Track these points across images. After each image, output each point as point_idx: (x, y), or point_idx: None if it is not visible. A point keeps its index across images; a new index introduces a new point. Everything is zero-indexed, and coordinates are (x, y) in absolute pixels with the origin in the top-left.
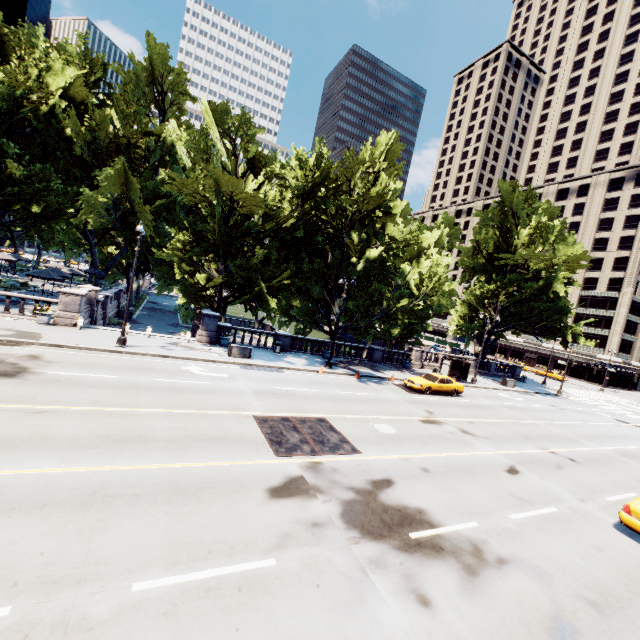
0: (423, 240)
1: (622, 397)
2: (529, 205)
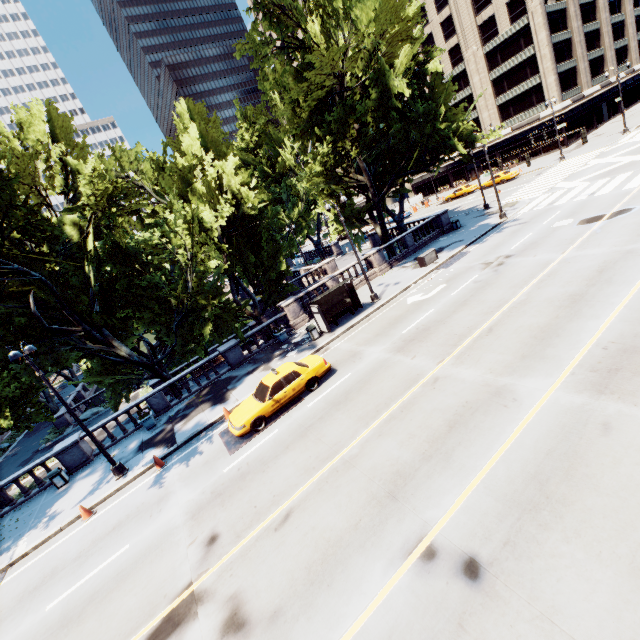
0: (189, 152)
1: (589, 150)
2: None
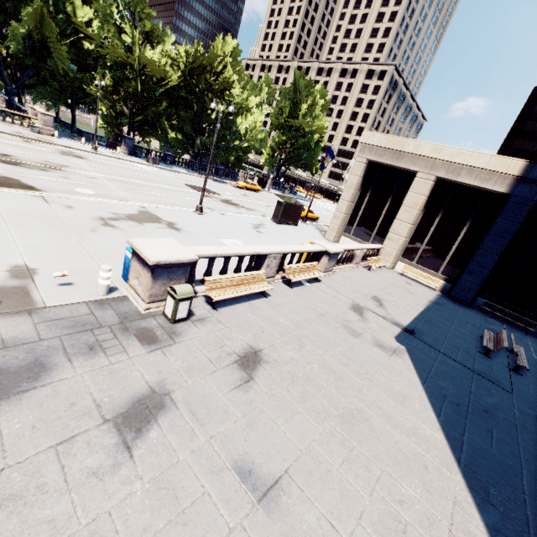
0: (249, 102)
1: None
2: (309, 89)
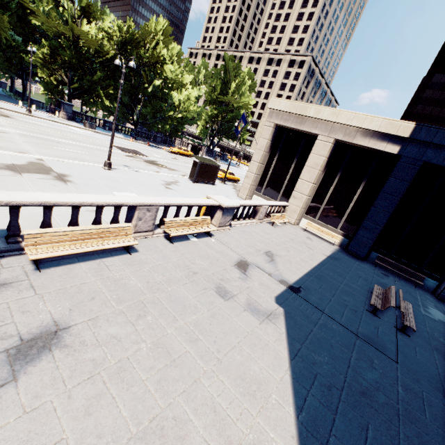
0: (185, 79)
1: None
2: (237, 70)
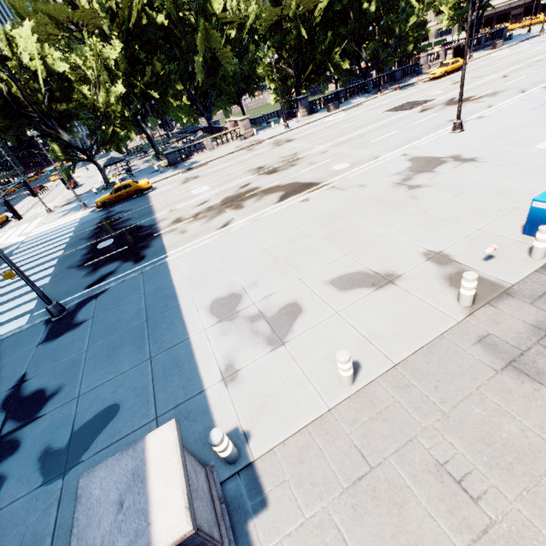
0: None
1: None
2: None
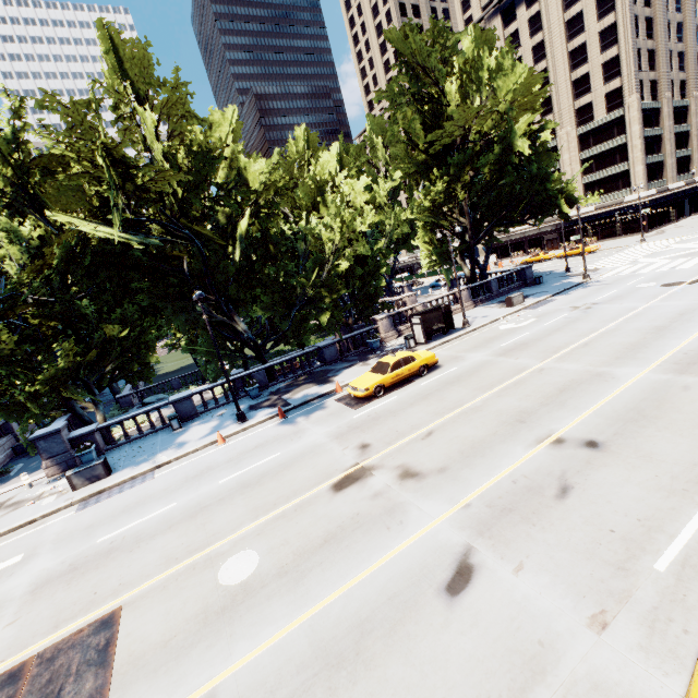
0: (323, 170)
1: (670, 237)
2: (442, 44)
